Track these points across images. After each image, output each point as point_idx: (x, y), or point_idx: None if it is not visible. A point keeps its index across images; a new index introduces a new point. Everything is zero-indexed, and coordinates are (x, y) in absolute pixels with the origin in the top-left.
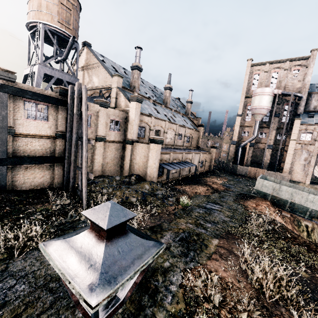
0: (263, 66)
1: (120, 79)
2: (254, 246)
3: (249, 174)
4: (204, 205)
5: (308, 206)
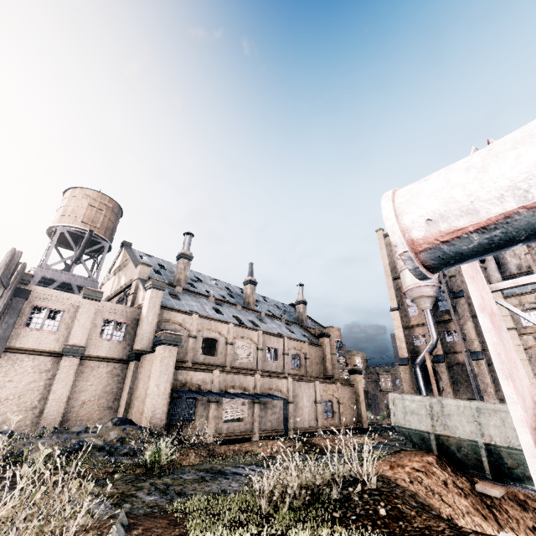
0: None
1: (147, 268)
2: (182, 532)
3: None
4: (225, 468)
5: None
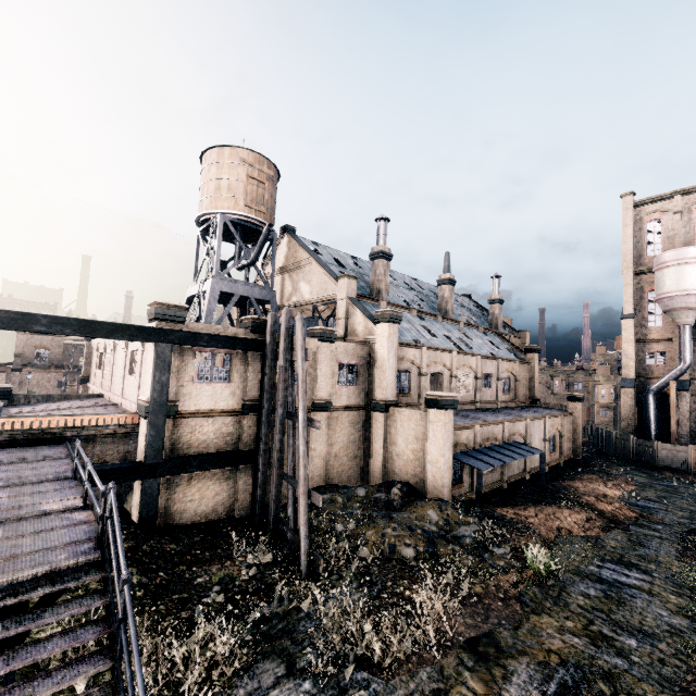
0: (665, 203)
1: (353, 282)
2: None
3: None
4: (594, 570)
5: None
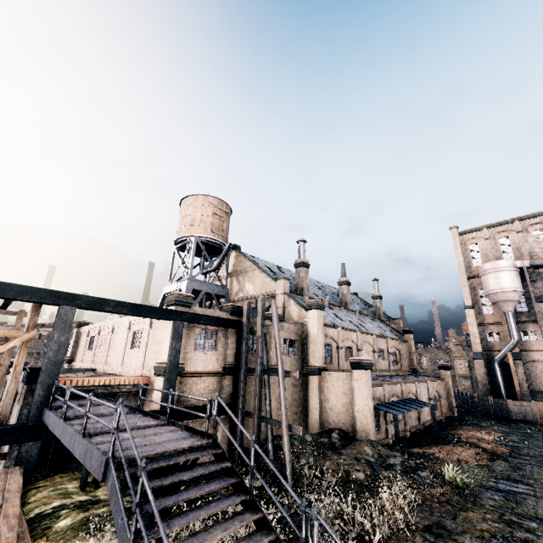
0: (478, 233)
1: (287, 282)
2: None
3: (540, 418)
4: (493, 484)
5: None
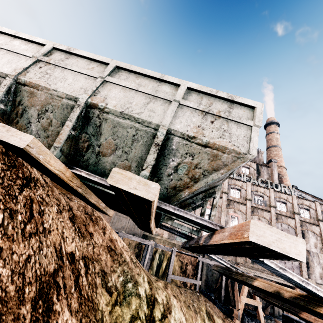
0: None
1: None
2: None
3: None
4: None
5: (155, 120)
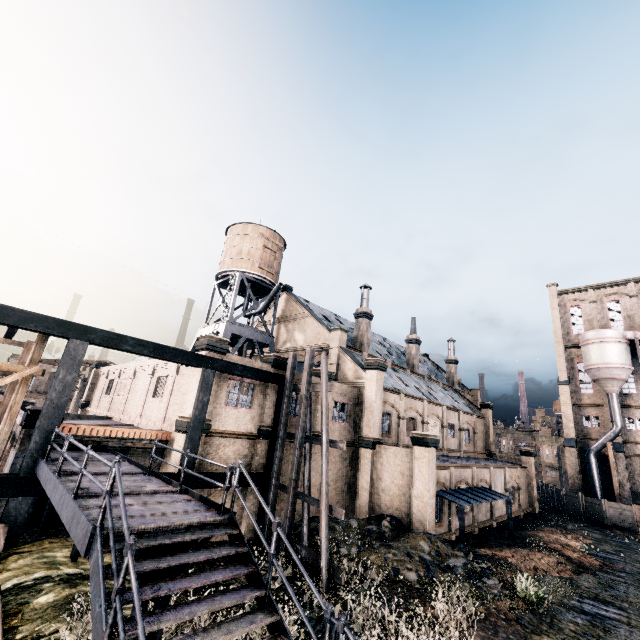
0: (582, 294)
1: (344, 334)
2: None
3: None
4: (576, 604)
5: None
